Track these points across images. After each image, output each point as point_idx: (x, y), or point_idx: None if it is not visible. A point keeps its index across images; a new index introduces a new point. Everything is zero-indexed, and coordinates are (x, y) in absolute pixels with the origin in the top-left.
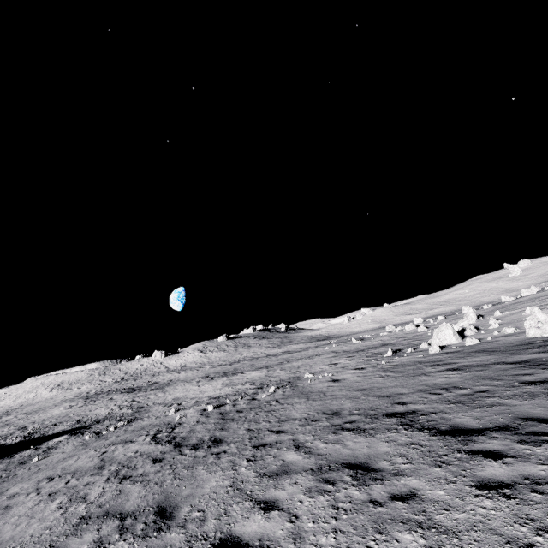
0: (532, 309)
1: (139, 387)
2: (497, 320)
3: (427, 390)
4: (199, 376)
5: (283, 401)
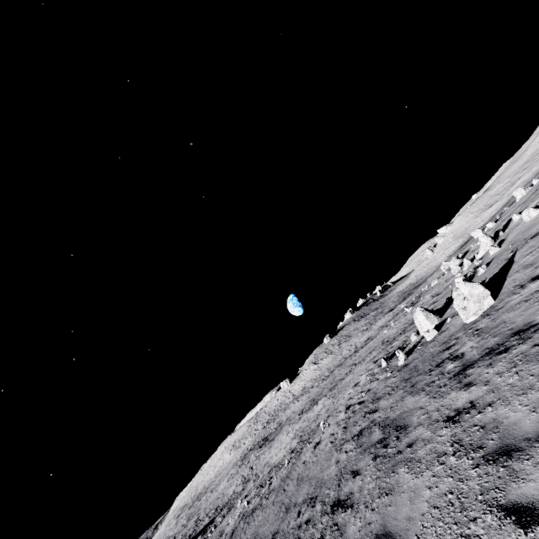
0: (528, 213)
1: (269, 435)
2: (496, 248)
3: (304, 502)
4: (300, 409)
5: (269, 497)
